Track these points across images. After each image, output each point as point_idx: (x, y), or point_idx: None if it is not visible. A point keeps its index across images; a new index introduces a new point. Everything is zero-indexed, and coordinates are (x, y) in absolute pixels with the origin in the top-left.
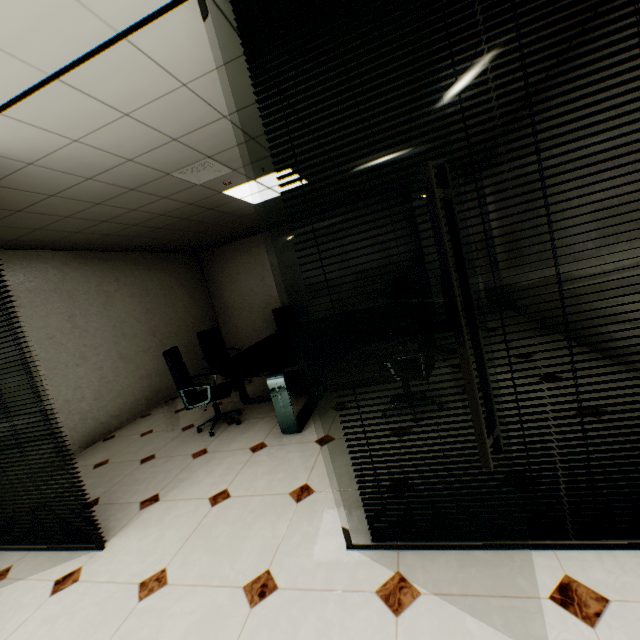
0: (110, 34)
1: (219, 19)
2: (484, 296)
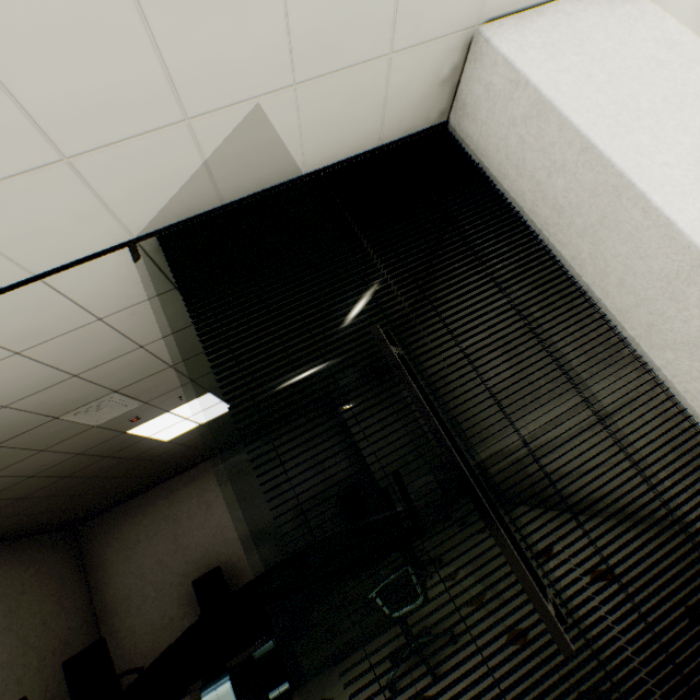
0: (24, 276)
1: (148, 264)
2: (439, 489)
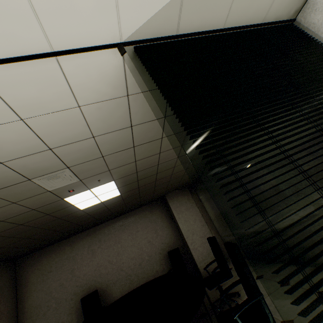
0: (46, 49)
1: (121, 69)
2: None
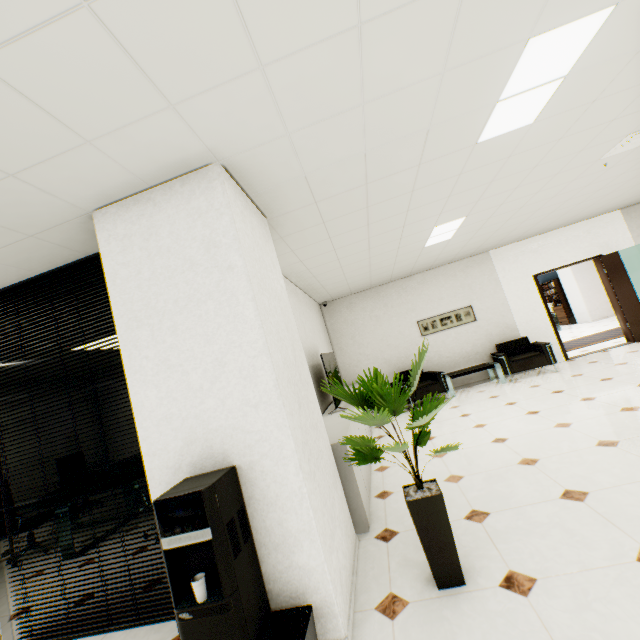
0: None
1: None
2: None
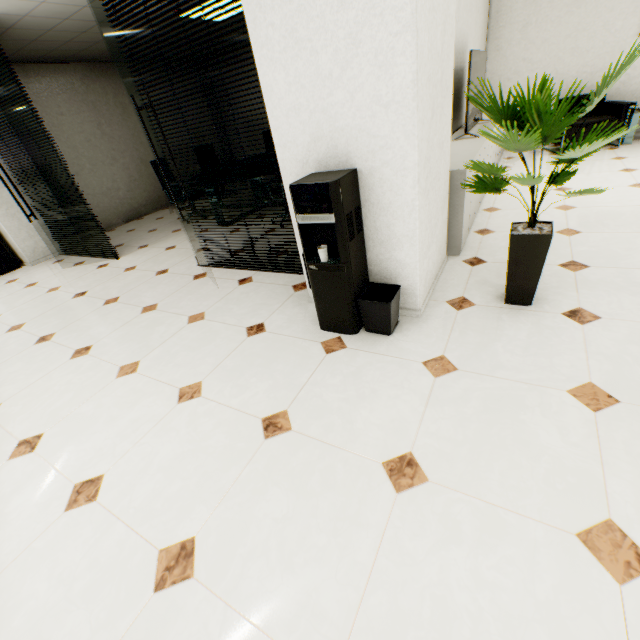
0: None
1: None
2: None
